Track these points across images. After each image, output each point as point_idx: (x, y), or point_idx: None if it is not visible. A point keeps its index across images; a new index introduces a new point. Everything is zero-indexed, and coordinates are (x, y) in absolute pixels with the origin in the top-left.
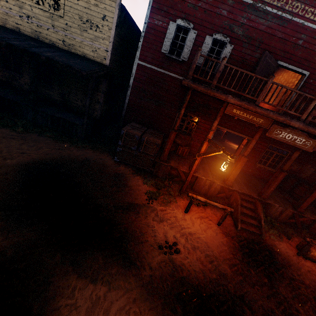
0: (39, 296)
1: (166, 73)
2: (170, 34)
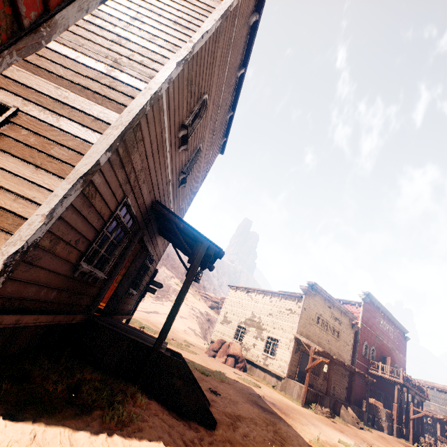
0: None
1: (363, 364)
2: (364, 346)
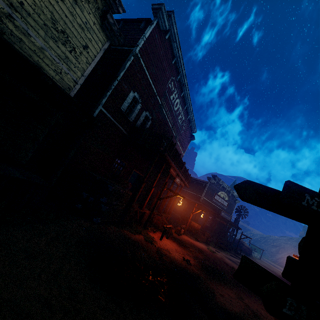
0: (230, 316)
1: (118, 126)
2: (129, 98)
